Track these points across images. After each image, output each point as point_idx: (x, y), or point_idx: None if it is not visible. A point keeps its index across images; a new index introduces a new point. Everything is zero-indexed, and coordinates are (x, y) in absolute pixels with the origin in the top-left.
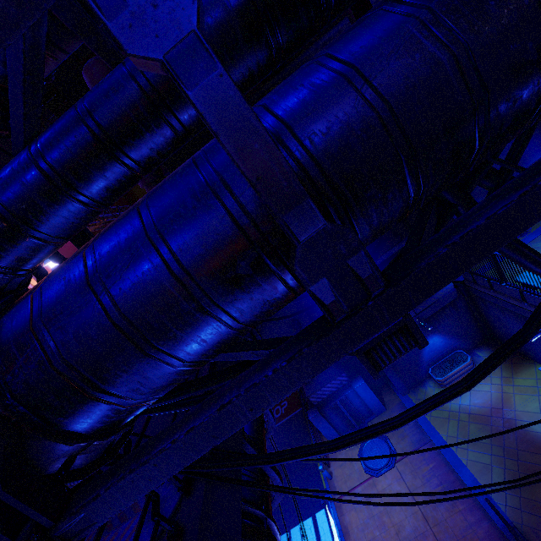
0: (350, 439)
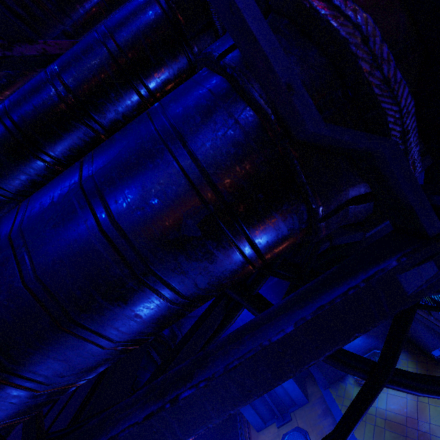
0: None
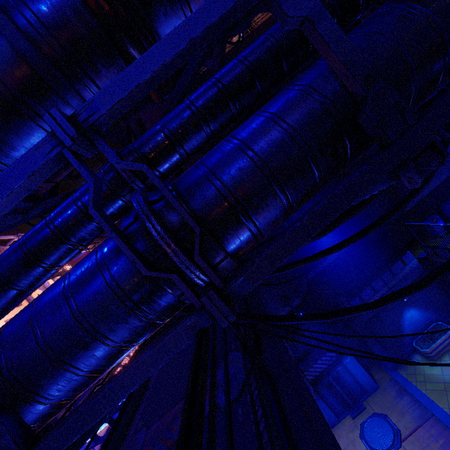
0: (387, 298)
